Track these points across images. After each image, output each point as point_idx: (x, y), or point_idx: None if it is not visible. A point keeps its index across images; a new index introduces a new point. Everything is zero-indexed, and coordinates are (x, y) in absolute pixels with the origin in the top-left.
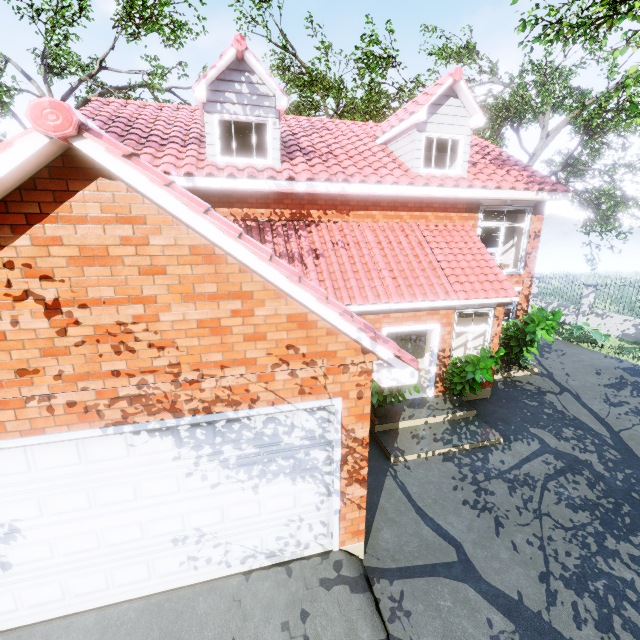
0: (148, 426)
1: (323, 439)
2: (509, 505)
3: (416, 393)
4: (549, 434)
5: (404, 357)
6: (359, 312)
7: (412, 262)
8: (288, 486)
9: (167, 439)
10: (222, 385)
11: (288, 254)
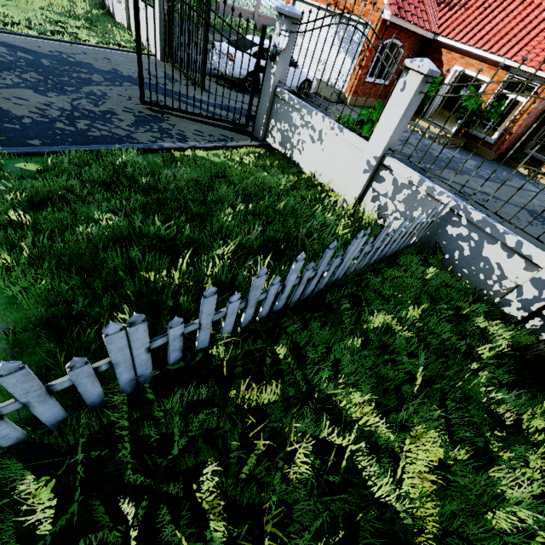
0: (332, 10)
1: (361, 43)
2: (402, 134)
3: (449, 129)
4: (475, 164)
5: (391, 8)
6: (449, 48)
7: (515, 29)
8: (346, 58)
9: (333, 20)
10: (350, 3)
11: (450, 4)
